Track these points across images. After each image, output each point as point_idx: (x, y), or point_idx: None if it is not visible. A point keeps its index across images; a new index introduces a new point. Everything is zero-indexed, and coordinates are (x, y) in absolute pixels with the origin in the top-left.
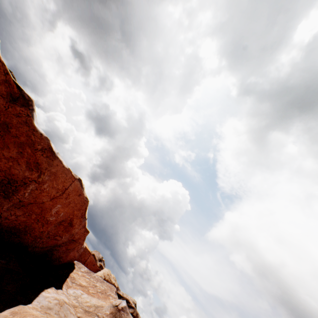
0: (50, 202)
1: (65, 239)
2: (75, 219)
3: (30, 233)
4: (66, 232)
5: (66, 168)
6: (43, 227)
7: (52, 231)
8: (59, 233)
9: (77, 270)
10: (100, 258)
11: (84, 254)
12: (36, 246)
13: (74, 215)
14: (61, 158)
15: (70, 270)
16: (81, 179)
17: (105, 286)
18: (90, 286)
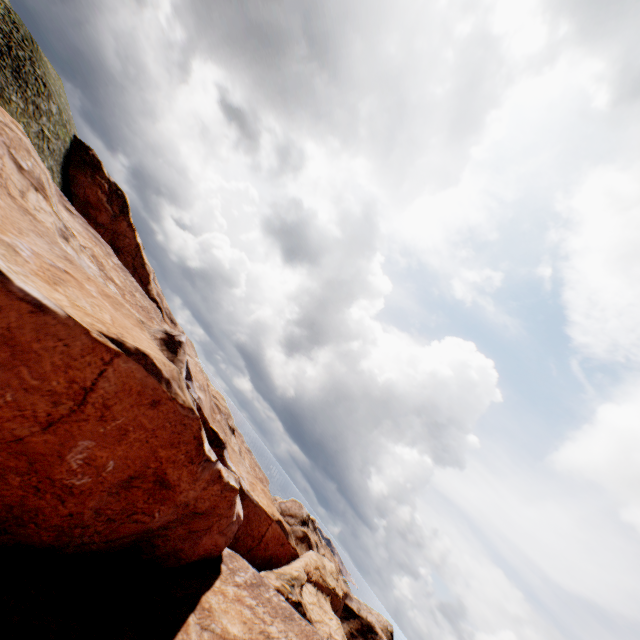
0: (49, 437)
1: (170, 516)
2: (170, 470)
3: (33, 521)
4: (160, 504)
5: (55, 318)
6: (66, 505)
7: (112, 505)
8: (141, 507)
9: (226, 579)
10: (302, 517)
11: (257, 521)
12: (82, 542)
13: (161, 460)
14: (13, 280)
15: (207, 581)
16: (145, 353)
17: (293, 635)
18: (251, 639)
